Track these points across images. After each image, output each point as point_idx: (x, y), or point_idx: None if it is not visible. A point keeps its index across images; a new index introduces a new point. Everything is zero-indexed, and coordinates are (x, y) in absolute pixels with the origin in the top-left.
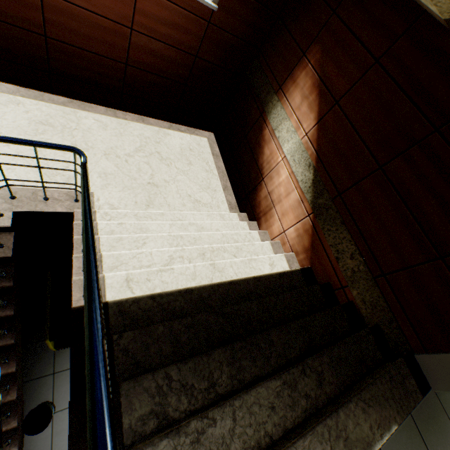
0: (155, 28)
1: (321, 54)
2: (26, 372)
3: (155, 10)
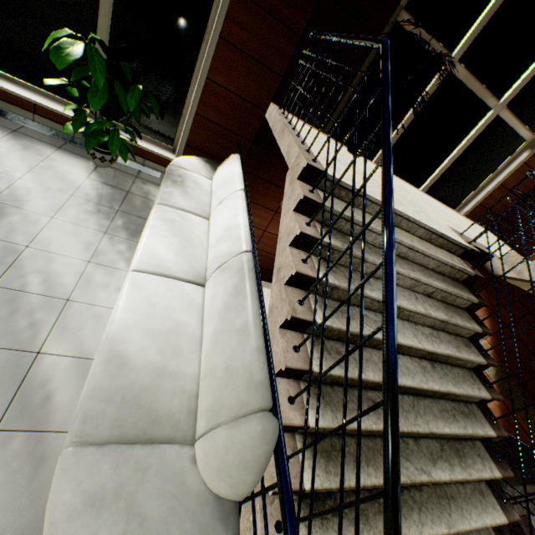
0: None
1: (488, 295)
2: None
3: None
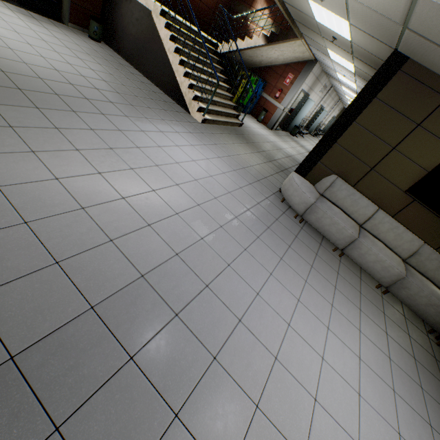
0: None
1: None
2: None
3: None
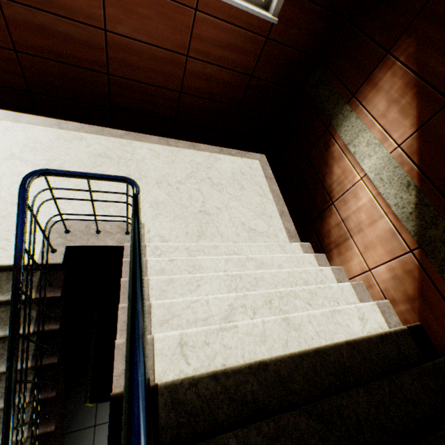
0: (210, 52)
1: (417, 46)
2: (68, 421)
3: (211, 33)
